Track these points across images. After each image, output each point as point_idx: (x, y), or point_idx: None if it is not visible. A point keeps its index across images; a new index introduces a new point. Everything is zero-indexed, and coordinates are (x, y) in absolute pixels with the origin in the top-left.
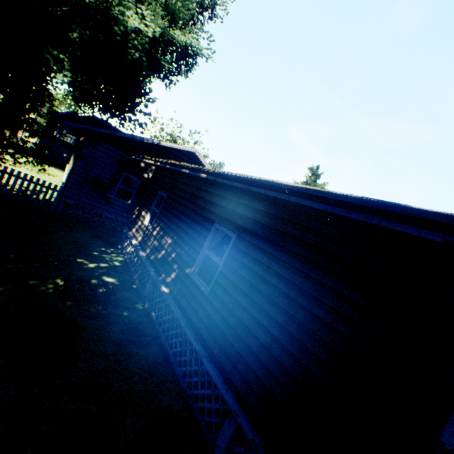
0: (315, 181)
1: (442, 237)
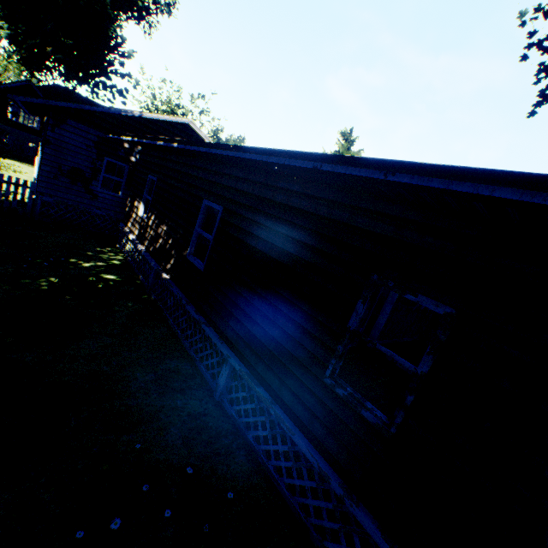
0: (349, 150)
1: (312, 165)
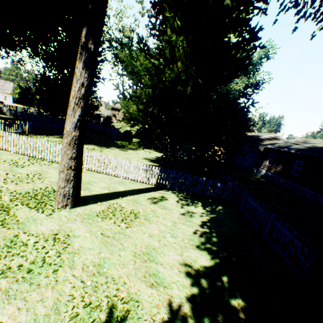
0: None
1: None
